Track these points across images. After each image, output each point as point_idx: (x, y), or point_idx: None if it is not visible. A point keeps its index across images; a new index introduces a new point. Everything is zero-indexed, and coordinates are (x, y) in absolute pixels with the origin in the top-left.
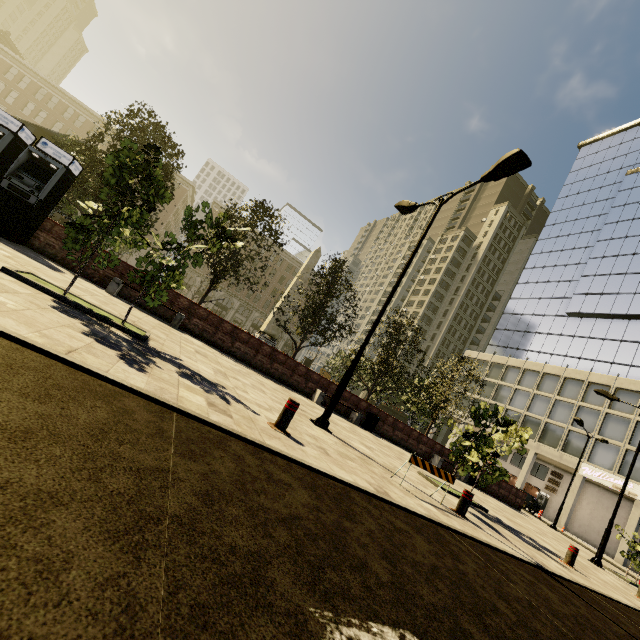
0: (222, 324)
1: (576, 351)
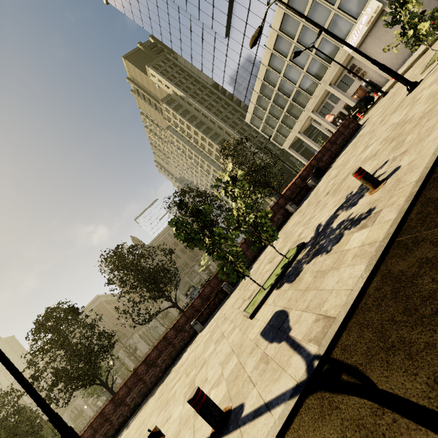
0: (105, 414)
1: None
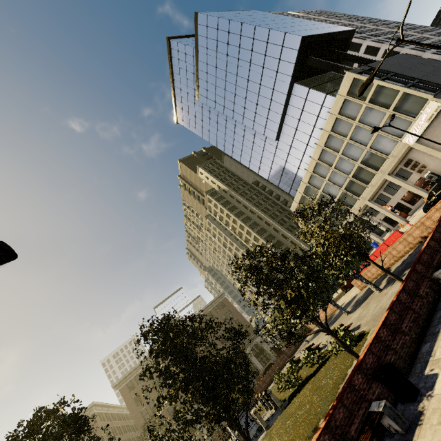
0: None
1: (305, 138)
